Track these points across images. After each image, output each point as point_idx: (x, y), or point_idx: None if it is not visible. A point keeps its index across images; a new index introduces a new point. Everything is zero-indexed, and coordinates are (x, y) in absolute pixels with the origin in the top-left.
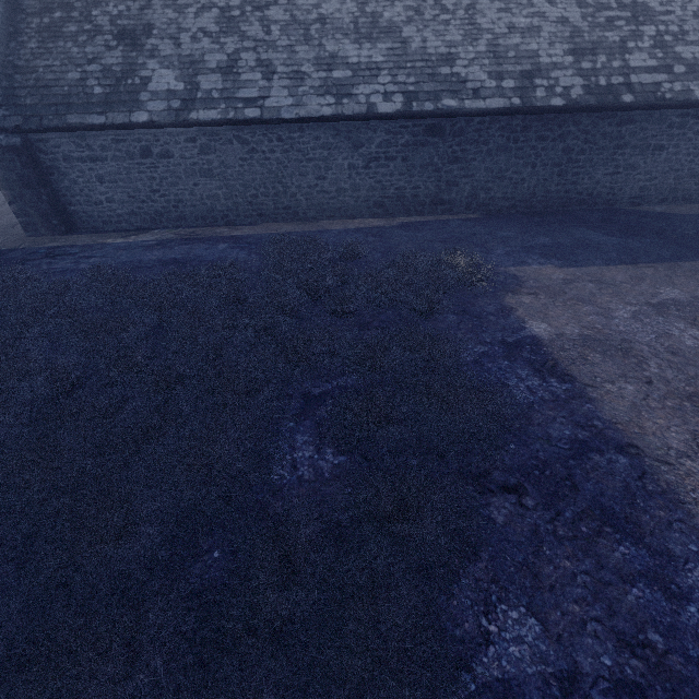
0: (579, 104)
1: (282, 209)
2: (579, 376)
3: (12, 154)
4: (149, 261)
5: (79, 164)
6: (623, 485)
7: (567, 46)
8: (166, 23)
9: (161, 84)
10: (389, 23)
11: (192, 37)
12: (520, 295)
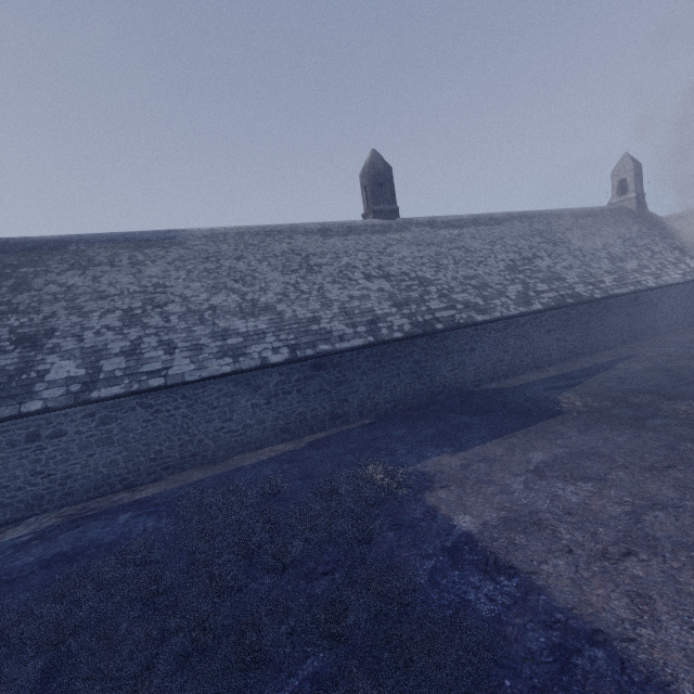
0: (412, 334)
1: (189, 456)
2: (519, 564)
3: None
4: (23, 567)
5: None
6: (616, 687)
7: (390, 303)
8: (70, 326)
9: (60, 373)
10: (265, 304)
11: (96, 333)
12: (436, 491)
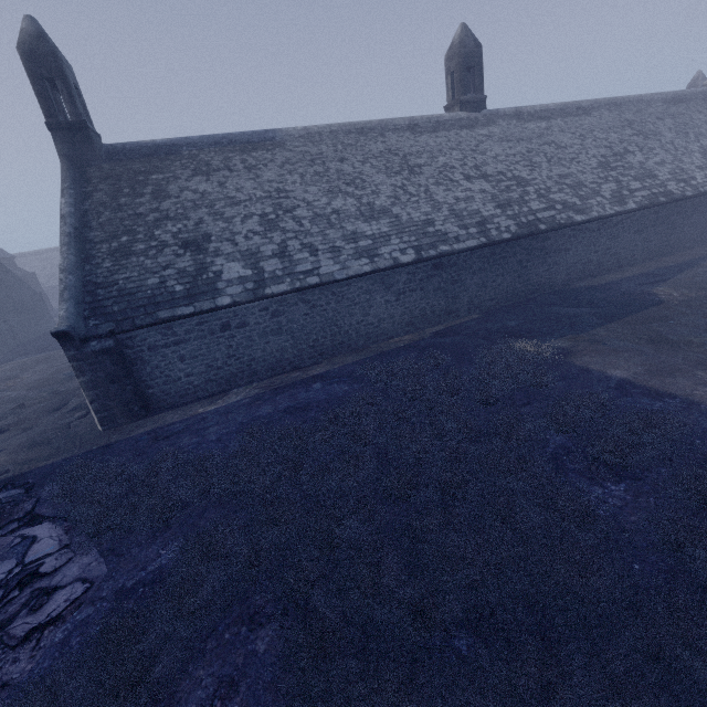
0: (519, 235)
1: (338, 345)
2: (676, 392)
3: (104, 356)
4: (270, 415)
5: (162, 350)
6: None
7: (493, 204)
8: (220, 231)
9: (232, 274)
10: (381, 207)
11: (245, 237)
12: (579, 358)
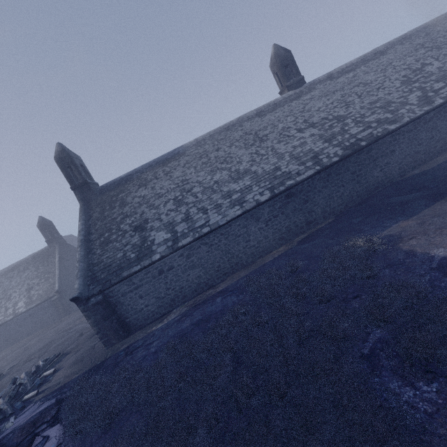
0: (345, 155)
1: (234, 265)
2: None
3: (98, 305)
4: (187, 328)
5: (129, 294)
6: None
7: (321, 141)
8: (153, 215)
9: (160, 239)
10: (244, 170)
11: (166, 215)
12: (406, 242)
